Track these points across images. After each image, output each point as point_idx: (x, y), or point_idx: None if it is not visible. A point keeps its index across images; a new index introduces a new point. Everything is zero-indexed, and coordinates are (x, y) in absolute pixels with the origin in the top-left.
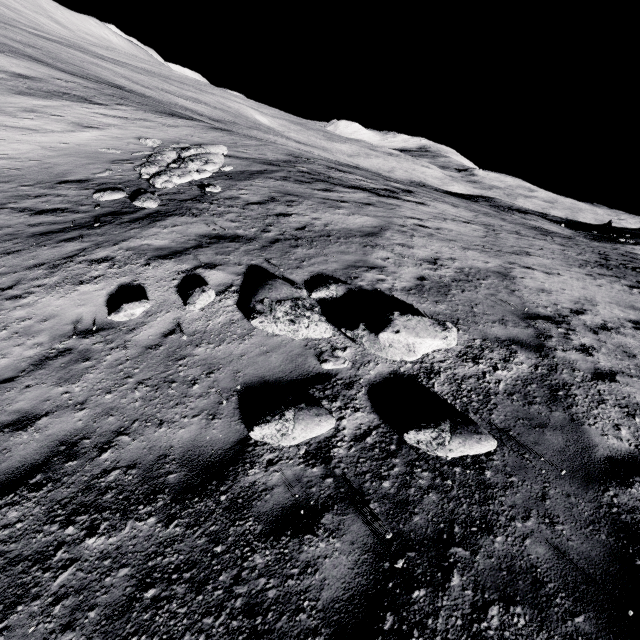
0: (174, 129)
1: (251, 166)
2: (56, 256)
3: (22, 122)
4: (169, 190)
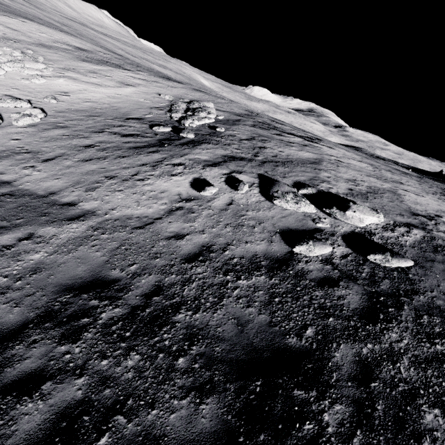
0: (175, 89)
1: (231, 116)
2: (151, 160)
3: (91, 79)
4: (192, 128)
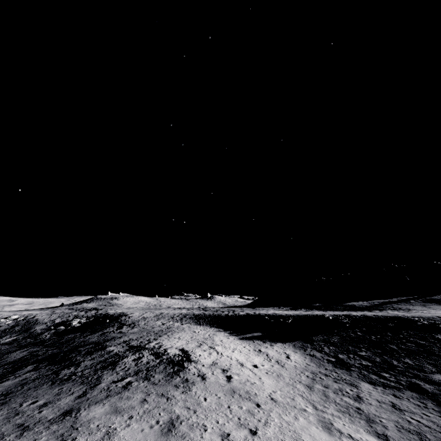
0: None
1: None
2: None
3: None
4: None
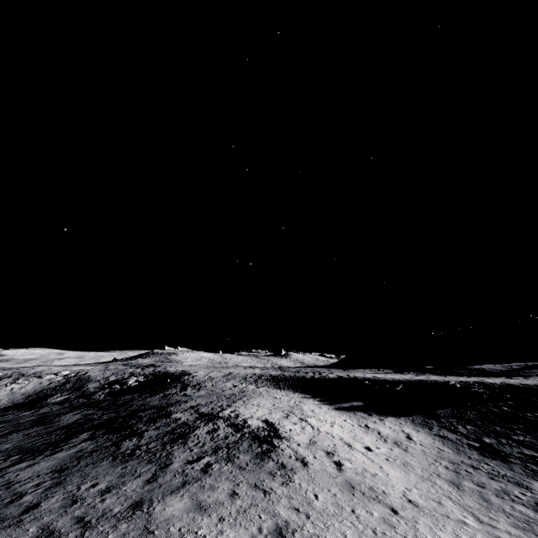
0: None
1: None
2: None
3: None
4: None
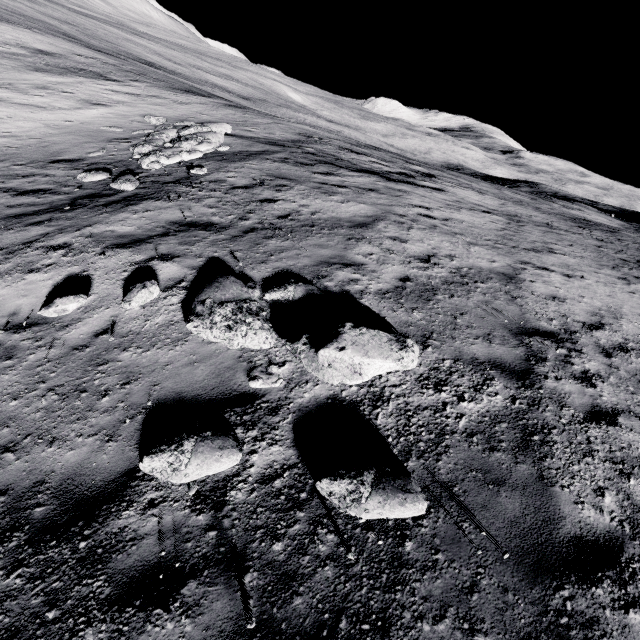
0: (185, 106)
1: (252, 146)
2: (17, 241)
3: (32, 99)
4: (156, 171)
